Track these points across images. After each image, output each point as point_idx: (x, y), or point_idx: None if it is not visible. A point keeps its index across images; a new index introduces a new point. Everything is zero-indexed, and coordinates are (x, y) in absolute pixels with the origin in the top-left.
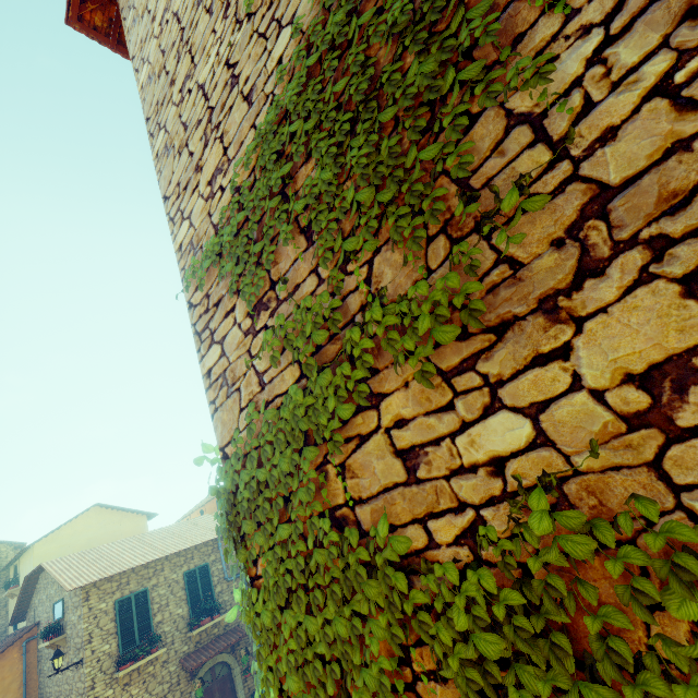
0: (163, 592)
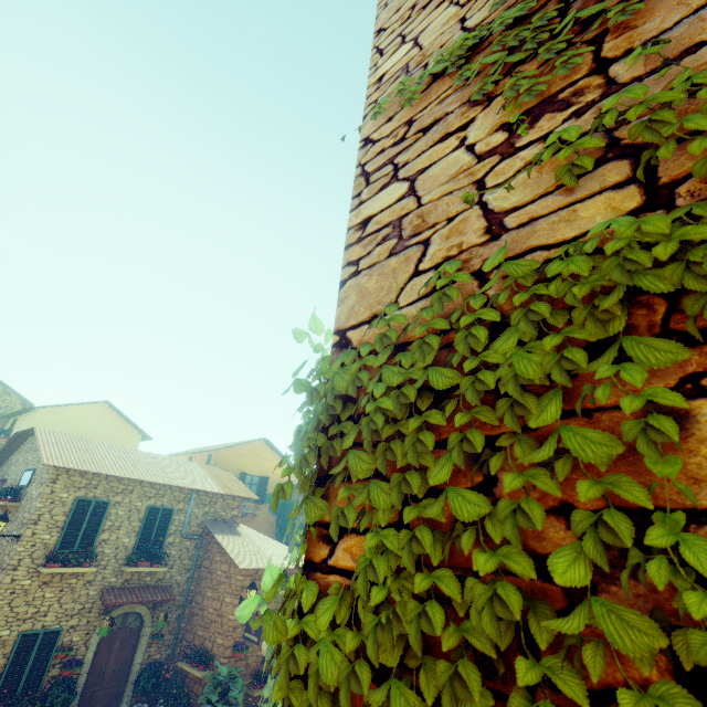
0: (121, 513)
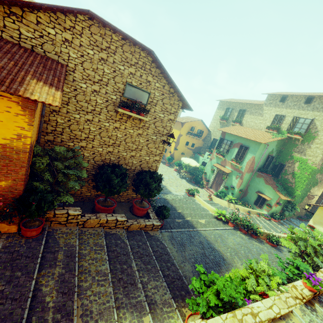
0: None
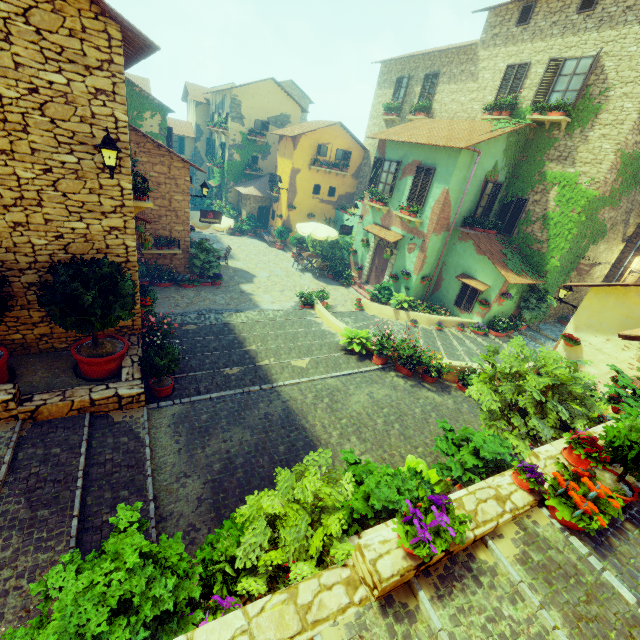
0: None
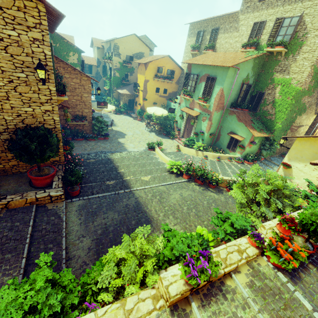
0: None
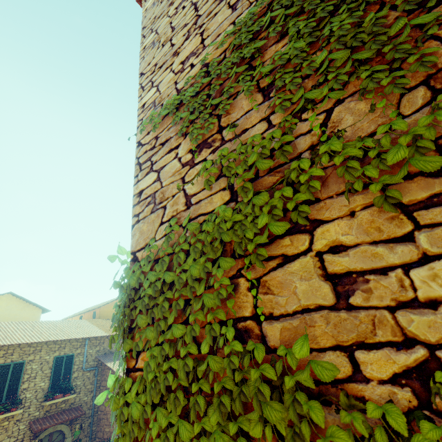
0: (35, 367)
